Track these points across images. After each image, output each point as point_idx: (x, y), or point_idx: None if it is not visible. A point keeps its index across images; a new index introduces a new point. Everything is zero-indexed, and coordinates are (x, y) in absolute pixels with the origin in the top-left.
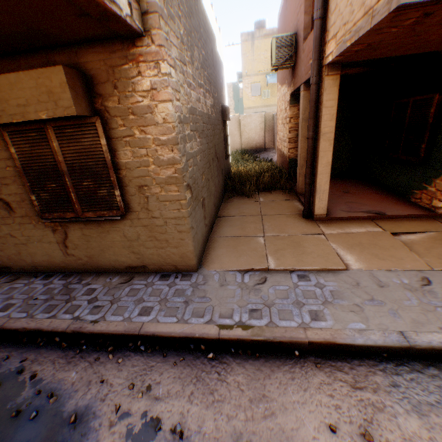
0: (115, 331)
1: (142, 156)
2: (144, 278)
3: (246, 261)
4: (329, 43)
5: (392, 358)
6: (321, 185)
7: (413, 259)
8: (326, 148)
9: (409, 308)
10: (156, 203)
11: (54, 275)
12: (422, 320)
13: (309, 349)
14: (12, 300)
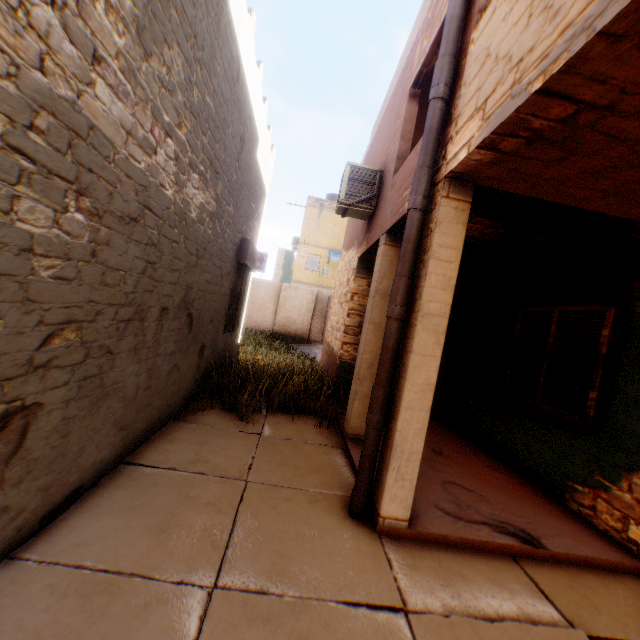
0: None
1: None
2: None
3: None
4: (461, 130)
5: None
6: (406, 437)
7: None
8: (428, 347)
9: None
10: None
11: None
12: None
13: None
14: None
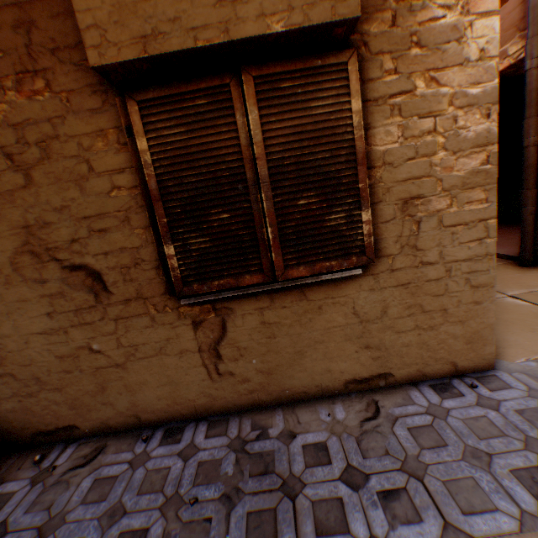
0: None
1: (422, 134)
2: (404, 400)
3: None
4: None
5: None
6: None
7: None
8: None
9: None
10: (434, 231)
11: (185, 429)
12: None
13: None
14: (127, 519)
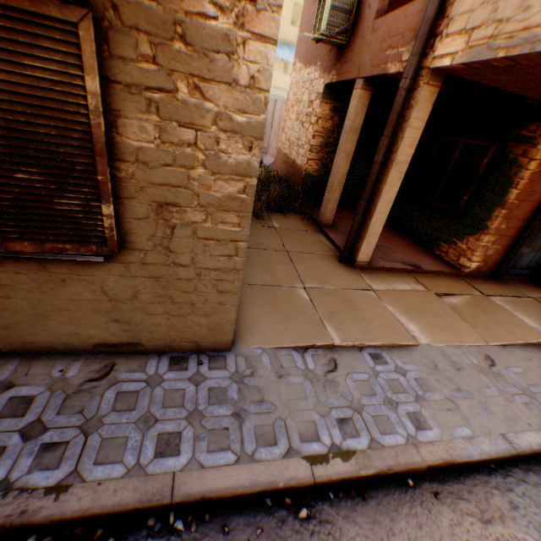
0: (118, 505)
1: (183, 144)
2: (139, 367)
3: (300, 331)
4: (450, 38)
5: (496, 466)
6: (374, 227)
7: (468, 331)
8: (394, 181)
9: (493, 399)
10: (189, 240)
11: None
12: (511, 415)
13: (423, 472)
14: None
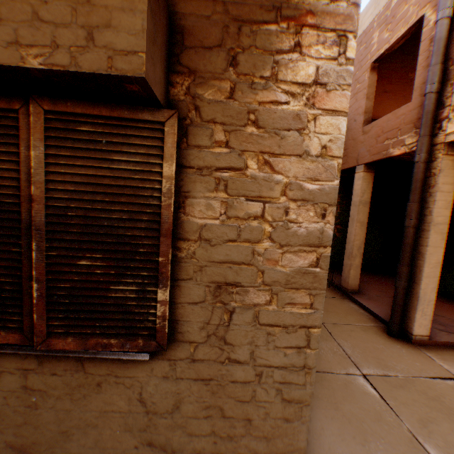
0: None
1: (249, 217)
2: None
3: None
4: None
5: None
6: (425, 292)
7: None
8: (436, 242)
9: None
10: (249, 327)
11: None
12: None
13: None
14: None
